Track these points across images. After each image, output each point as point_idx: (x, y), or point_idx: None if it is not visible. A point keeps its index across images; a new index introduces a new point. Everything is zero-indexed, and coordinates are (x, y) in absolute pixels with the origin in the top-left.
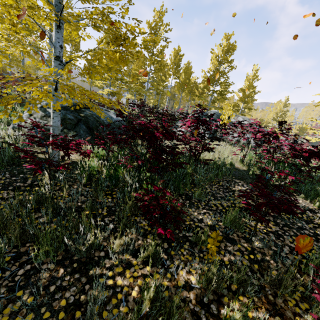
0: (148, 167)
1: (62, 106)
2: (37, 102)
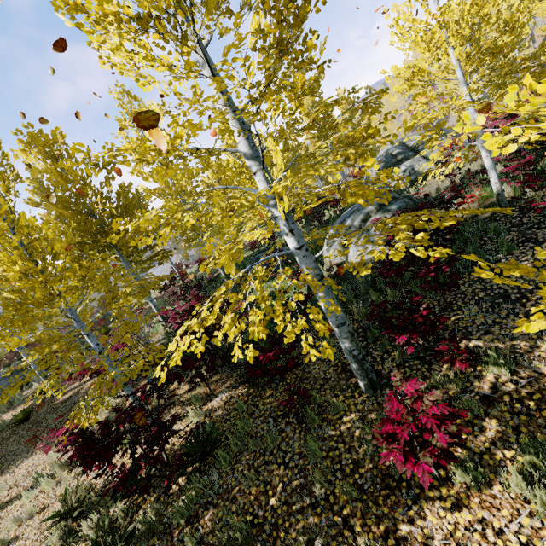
0: (540, 158)
1: (381, 204)
2: (348, 224)
